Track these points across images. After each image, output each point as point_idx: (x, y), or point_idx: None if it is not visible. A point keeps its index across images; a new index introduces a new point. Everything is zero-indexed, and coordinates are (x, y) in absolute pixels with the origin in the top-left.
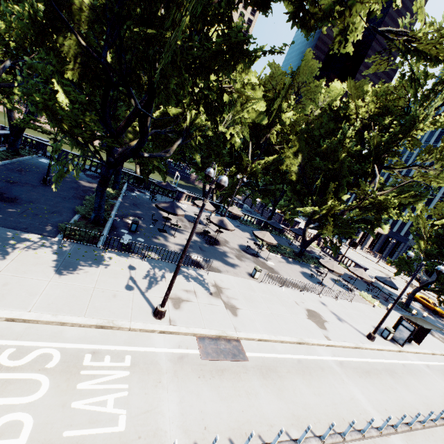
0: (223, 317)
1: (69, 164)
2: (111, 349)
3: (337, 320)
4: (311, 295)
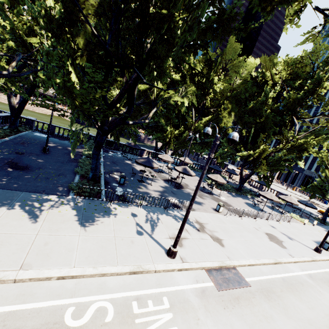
0: (216, 249)
1: (80, 134)
2: (149, 293)
3: (288, 239)
4: (262, 221)
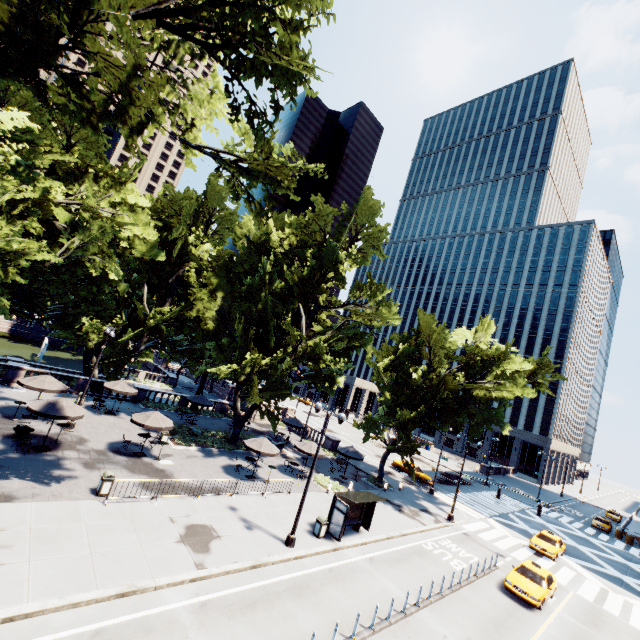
0: None
1: None
2: None
3: (244, 529)
4: (217, 500)
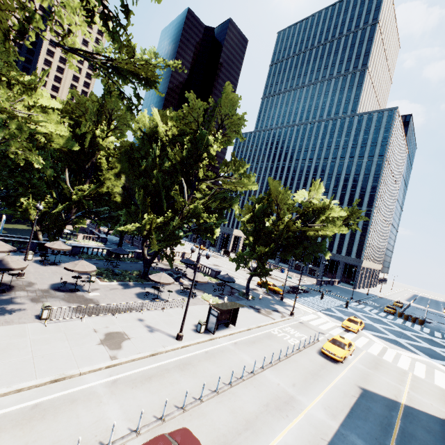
0: None
1: None
2: None
3: (147, 332)
4: (129, 315)
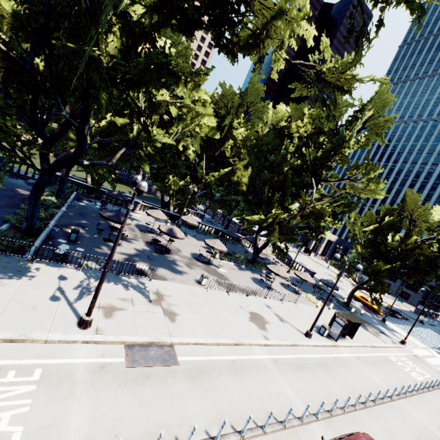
0: (159, 323)
1: None
2: (18, 364)
3: (279, 320)
4: (258, 299)
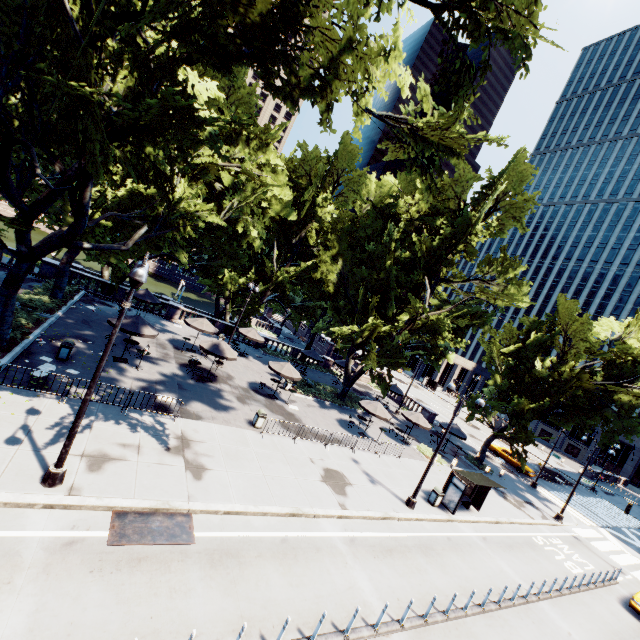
0: (175, 482)
1: None
2: None
3: (369, 482)
4: (341, 450)
